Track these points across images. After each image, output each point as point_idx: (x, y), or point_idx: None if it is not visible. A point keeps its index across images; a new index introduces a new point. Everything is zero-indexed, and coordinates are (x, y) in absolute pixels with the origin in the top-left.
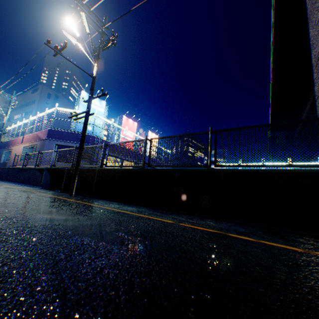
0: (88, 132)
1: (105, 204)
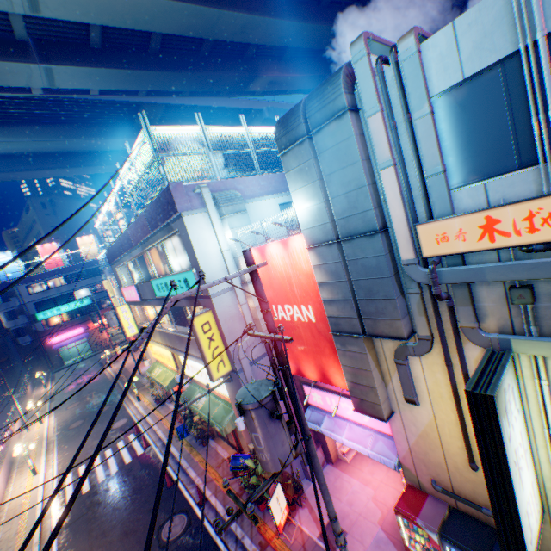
0: (7, 281)
1: None
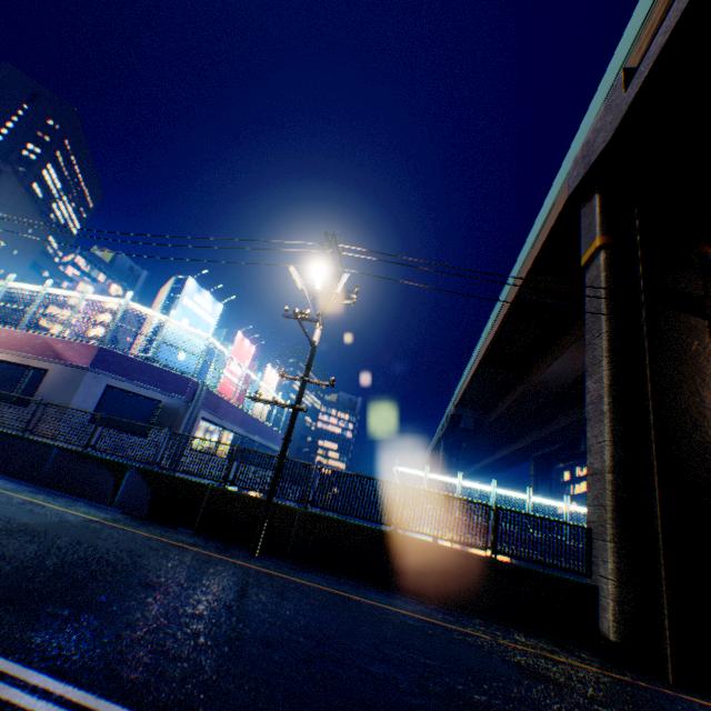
0: (186, 371)
1: (360, 591)
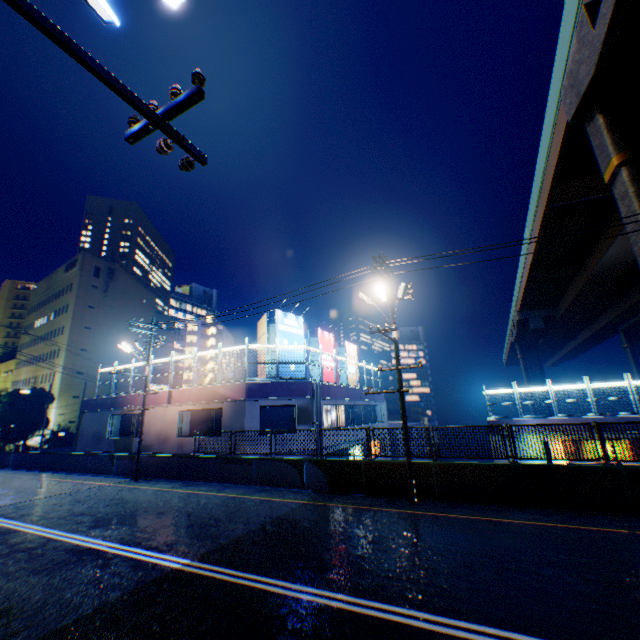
0: (301, 377)
1: (504, 514)
